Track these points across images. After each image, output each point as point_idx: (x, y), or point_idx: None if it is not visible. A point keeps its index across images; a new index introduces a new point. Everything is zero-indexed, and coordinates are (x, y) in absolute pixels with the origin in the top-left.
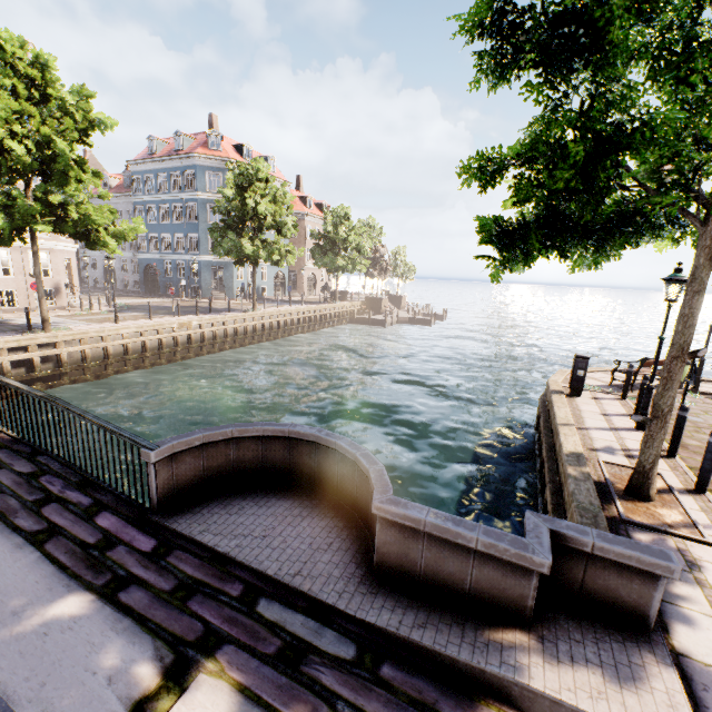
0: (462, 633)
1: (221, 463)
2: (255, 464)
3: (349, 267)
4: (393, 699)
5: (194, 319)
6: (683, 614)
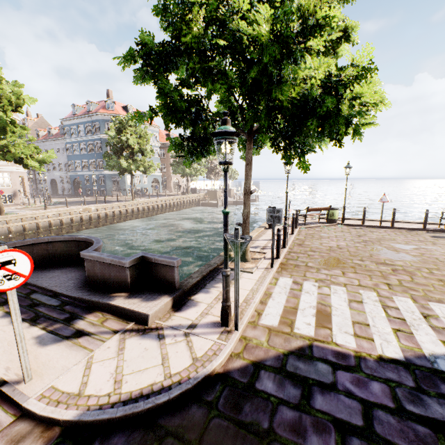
0: (102, 295)
1: (45, 253)
2: (63, 254)
3: (193, 173)
4: (62, 312)
5: (92, 206)
6: (208, 291)
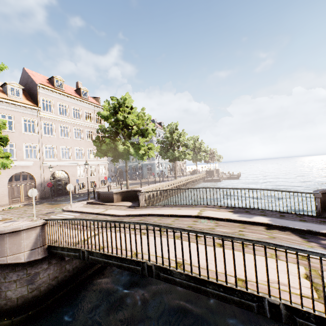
0: None
1: (320, 202)
2: None
3: (203, 158)
4: None
5: (164, 184)
6: None
